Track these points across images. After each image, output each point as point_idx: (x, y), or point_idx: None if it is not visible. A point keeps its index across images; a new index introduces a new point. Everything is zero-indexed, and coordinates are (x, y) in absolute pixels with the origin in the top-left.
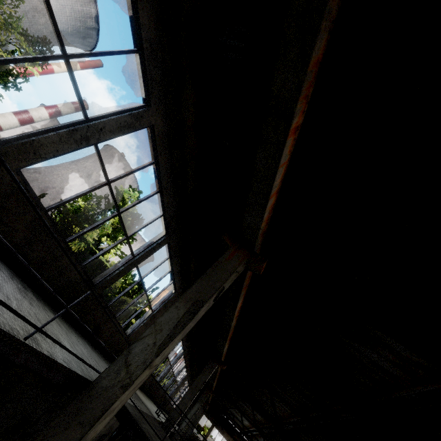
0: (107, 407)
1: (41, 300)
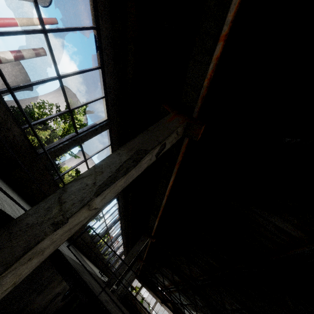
0: (31, 245)
1: None
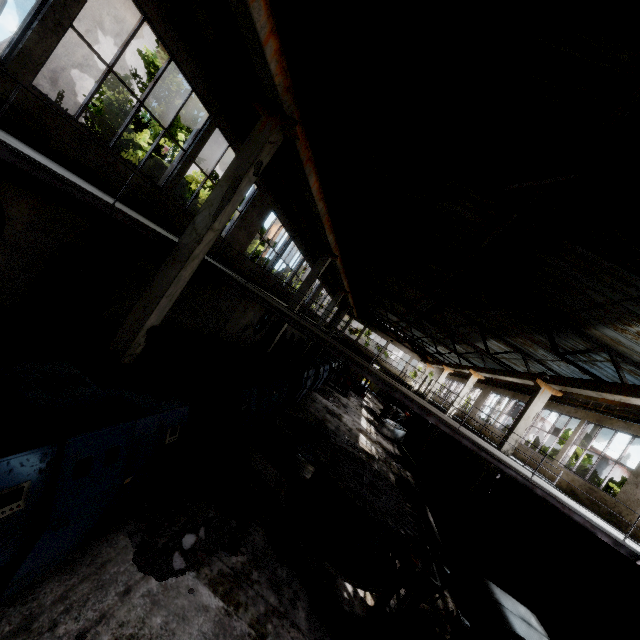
0: (191, 253)
1: (123, 204)
